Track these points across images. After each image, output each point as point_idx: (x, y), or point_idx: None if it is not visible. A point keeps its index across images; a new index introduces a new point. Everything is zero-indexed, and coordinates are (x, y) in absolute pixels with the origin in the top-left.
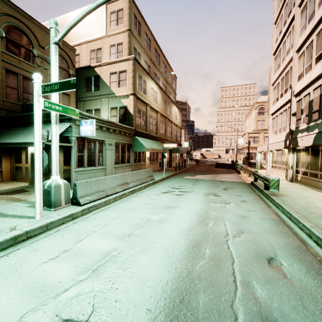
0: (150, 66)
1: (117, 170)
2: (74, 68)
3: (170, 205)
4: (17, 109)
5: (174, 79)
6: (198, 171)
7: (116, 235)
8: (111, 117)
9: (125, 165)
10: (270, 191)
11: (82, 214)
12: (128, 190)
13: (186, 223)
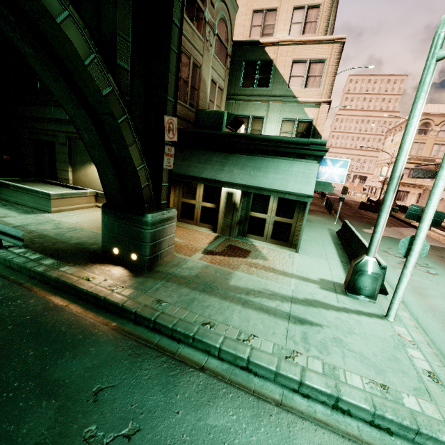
0: None
1: None
2: (231, 42)
3: None
4: (184, 116)
5: None
6: (356, 217)
7: None
8: (282, 134)
9: None
10: None
11: None
12: None
13: None
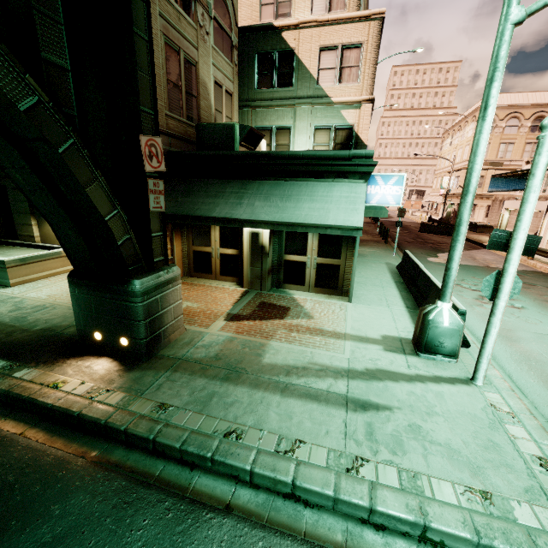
0: None
1: None
2: (236, 28)
3: None
4: (181, 134)
5: None
6: (417, 244)
7: None
8: (316, 148)
9: None
10: None
11: None
12: None
13: None
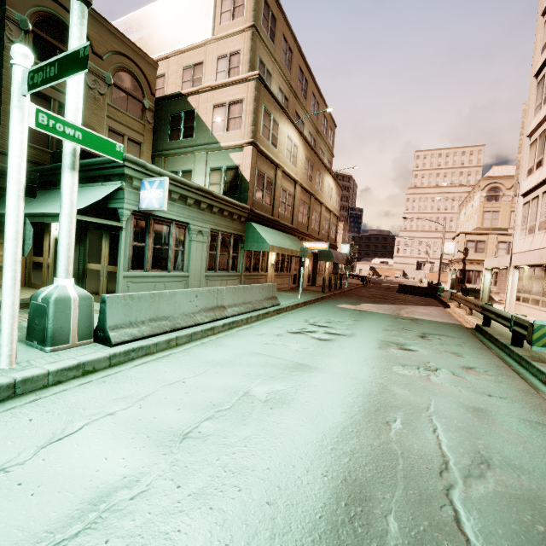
0: (289, 98)
1: (212, 282)
2: (152, 96)
3: (302, 362)
4: (45, 162)
5: (331, 128)
6: (365, 297)
7: (156, 431)
8: (211, 186)
9: (227, 274)
10: (528, 351)
11: (109, 363)
12: (222, 321)
13: (335, 414)
